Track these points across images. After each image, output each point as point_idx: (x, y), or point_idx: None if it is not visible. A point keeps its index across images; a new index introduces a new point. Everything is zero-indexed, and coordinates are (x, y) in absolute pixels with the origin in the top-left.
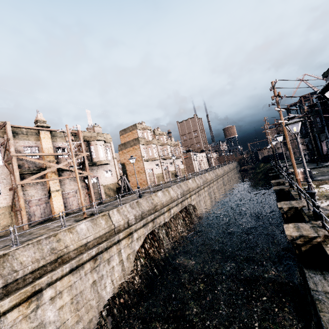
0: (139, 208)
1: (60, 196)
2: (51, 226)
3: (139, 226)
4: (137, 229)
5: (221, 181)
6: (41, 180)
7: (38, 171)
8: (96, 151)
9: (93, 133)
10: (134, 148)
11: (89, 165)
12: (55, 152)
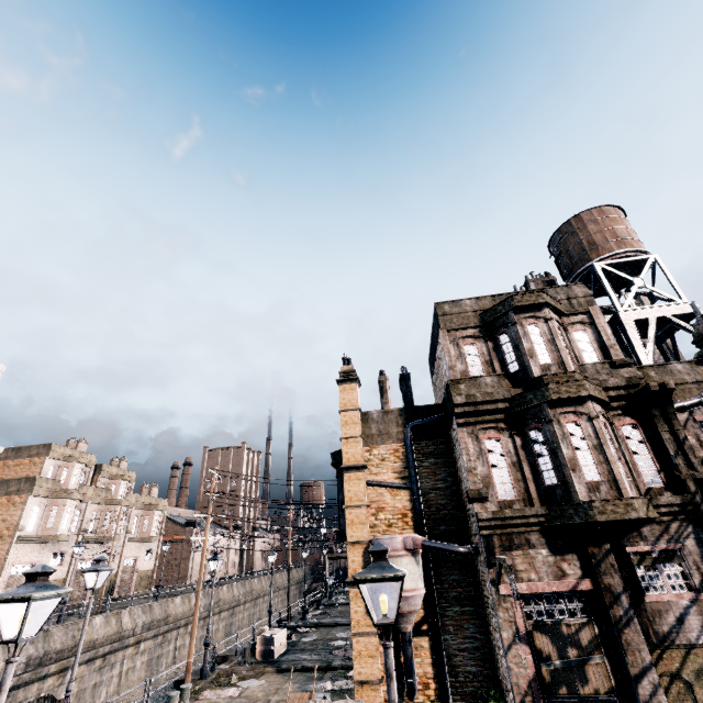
0: None
1: None
2: None
3: None
4: None
5: (222, 622)
6: None
7: None
8: None
9: None
10: (12, 500)
11: None
12: None
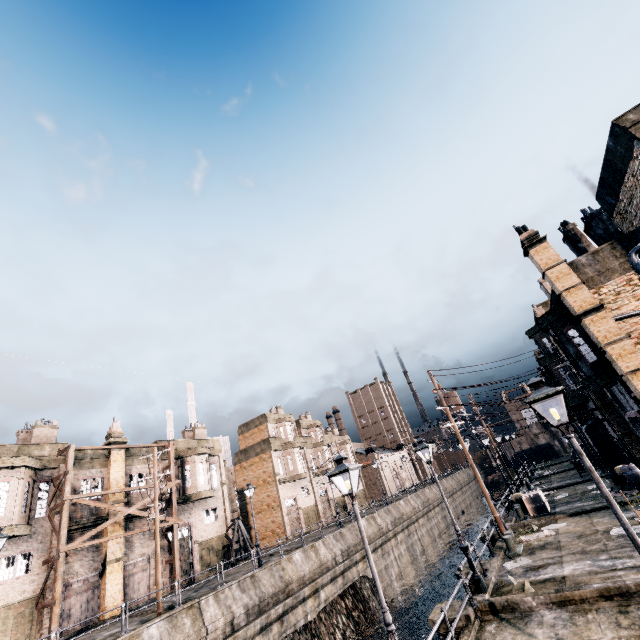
0: (256, 590)
1: (120, 571)
2: (99, 637)
3: (252, 631)
4: (248, 638)
5: (438, 516)
6: (97, 540)
7: (95, 522)
8: (194, 474)
9: (191, 442)
10: (262, 458)
11: (179, 503)
12: (127, 484)
